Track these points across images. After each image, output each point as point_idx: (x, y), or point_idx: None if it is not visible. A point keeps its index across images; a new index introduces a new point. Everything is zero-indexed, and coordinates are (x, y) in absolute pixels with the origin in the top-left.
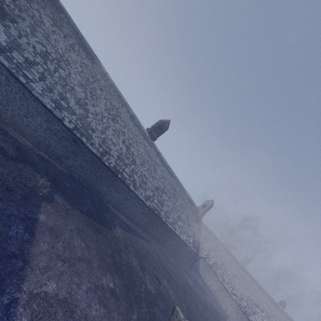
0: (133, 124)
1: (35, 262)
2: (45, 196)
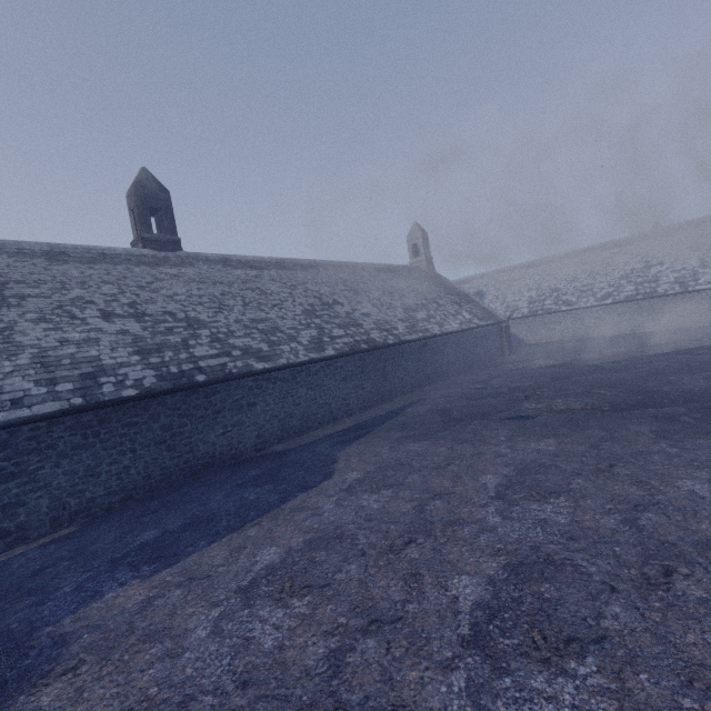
0: (80, 267)
1: None
2: (3, 685)
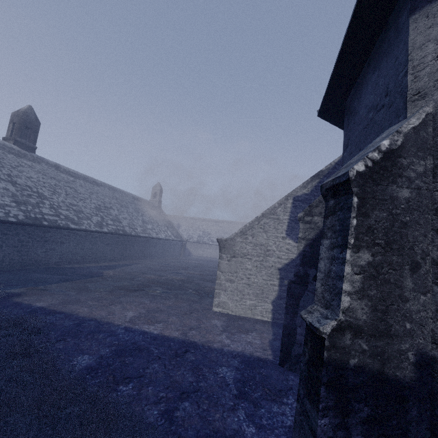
0: None
1: (98, 316)
2: (1, 297)
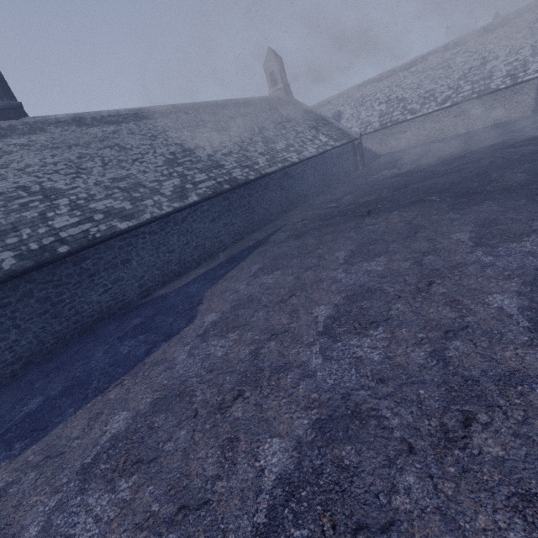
0: None
1: None
2: None
